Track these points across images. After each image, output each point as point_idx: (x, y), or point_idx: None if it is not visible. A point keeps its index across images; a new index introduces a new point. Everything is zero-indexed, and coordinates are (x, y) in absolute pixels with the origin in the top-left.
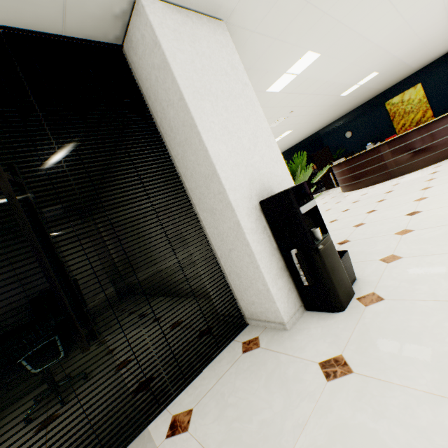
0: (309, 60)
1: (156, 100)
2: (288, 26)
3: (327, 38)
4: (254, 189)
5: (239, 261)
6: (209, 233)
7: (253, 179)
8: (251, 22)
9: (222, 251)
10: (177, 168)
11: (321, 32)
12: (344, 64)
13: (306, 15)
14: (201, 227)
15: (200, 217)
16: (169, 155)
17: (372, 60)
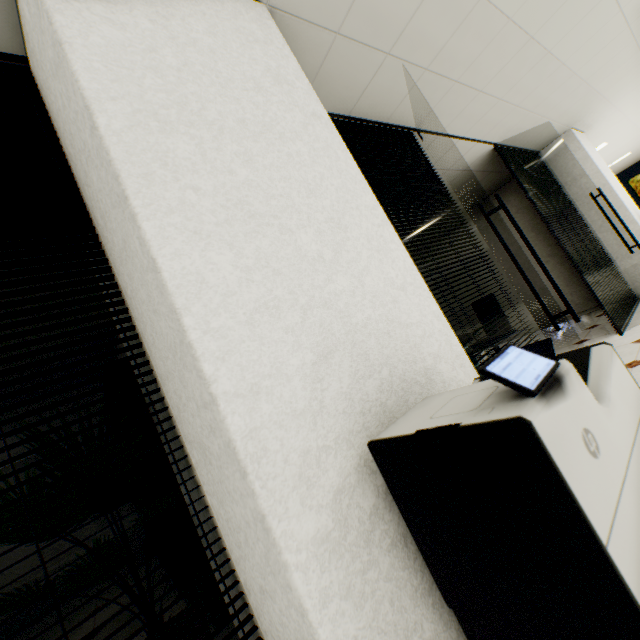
0: (598, 149)
1: (568, 176)
2: (606, 130)
3: (619, 133)
4: (637, 216)
5: (637, 254)
6: (606, 246)
7: (634, 211)
8: (593, 131)
9: (618, 254)
10: (578, 212)
11: (619, 130)
12: (614, 149)
13: (619, 123)
14: (599, 243)
15: (598, 237)
16: (571, 205)
17: (633, 143)
